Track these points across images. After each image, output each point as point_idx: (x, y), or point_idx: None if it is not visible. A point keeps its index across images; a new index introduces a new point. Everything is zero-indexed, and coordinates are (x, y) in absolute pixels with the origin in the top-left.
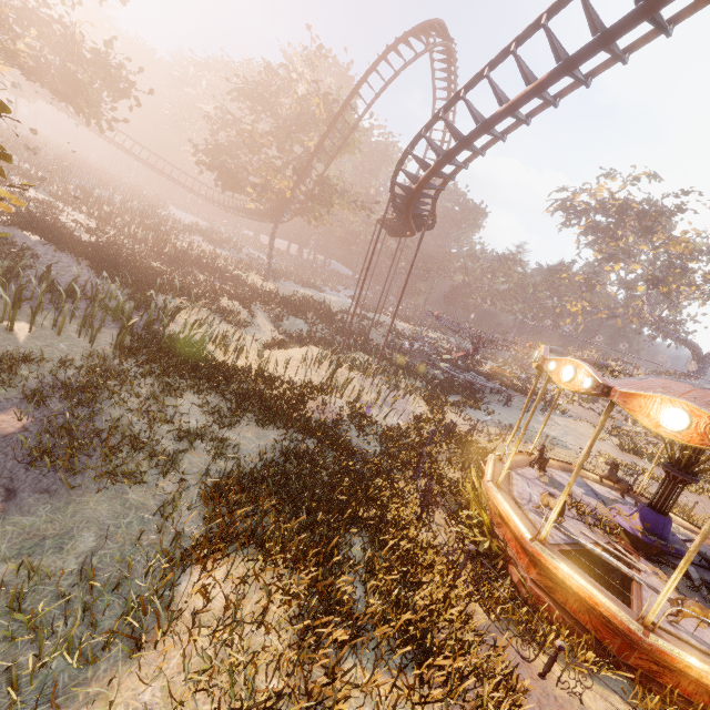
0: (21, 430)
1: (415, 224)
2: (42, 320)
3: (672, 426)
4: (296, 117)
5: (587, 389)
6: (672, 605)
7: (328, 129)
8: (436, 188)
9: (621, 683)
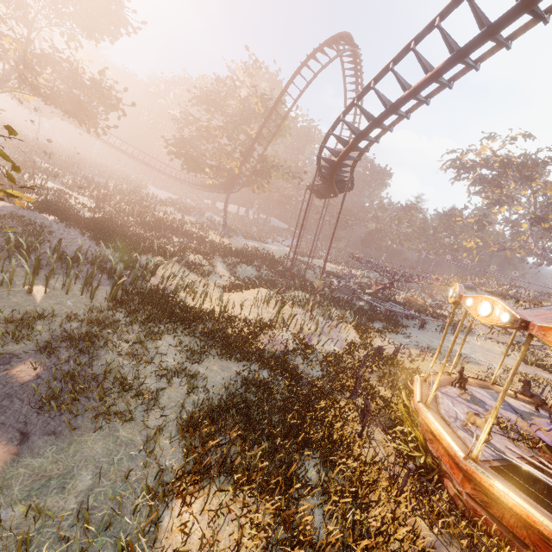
0: (35, 378)
1: (337, 188)
2: (54, 282)
3: None
4: (240, 113)
5: (505, 323)
6: None
7: (265, 120)
8: (354, 159)
9: None
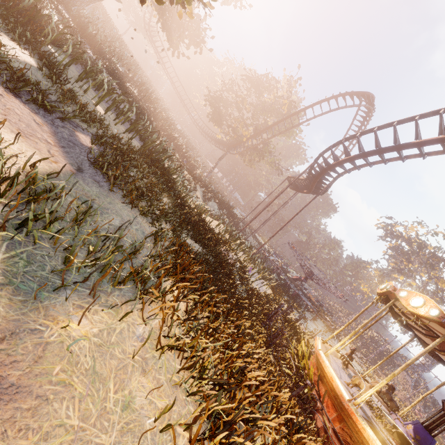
0: (90, 148)
1: (315, 186)
2: (109, 113)
3: None
4: (270, 104)
5: (432, 316)
6: None
7: (286, 117)
8: (345, 169)
9: None
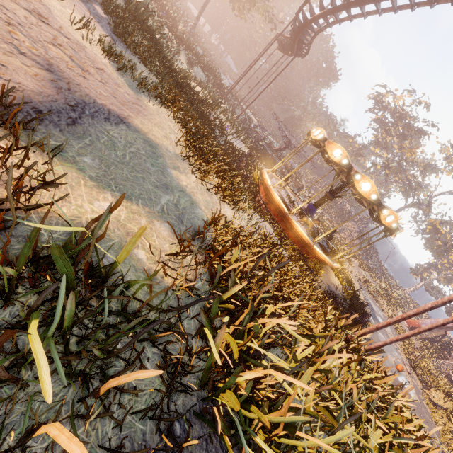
0: (105, 19)
1: (297, 47)
2: None
3: (335, 155)
4: None
5: (319, 139)
6: (300, 217)
7: None
8: (320, 27)
9: (273, 228)
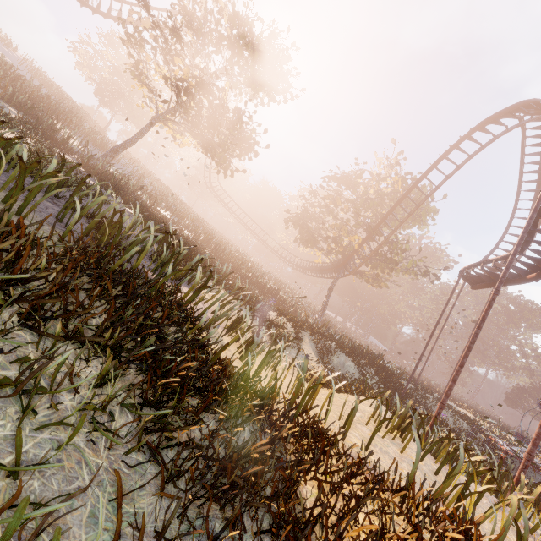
0: None
1: None
2: None
3: None
4: (374, 192)
5: None
6: None
7: (409, 189)
8: None
9: None
